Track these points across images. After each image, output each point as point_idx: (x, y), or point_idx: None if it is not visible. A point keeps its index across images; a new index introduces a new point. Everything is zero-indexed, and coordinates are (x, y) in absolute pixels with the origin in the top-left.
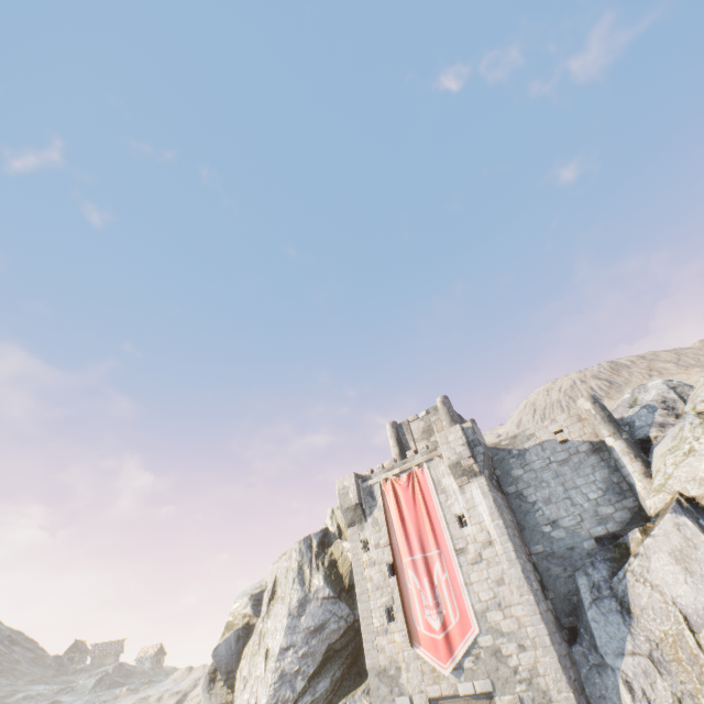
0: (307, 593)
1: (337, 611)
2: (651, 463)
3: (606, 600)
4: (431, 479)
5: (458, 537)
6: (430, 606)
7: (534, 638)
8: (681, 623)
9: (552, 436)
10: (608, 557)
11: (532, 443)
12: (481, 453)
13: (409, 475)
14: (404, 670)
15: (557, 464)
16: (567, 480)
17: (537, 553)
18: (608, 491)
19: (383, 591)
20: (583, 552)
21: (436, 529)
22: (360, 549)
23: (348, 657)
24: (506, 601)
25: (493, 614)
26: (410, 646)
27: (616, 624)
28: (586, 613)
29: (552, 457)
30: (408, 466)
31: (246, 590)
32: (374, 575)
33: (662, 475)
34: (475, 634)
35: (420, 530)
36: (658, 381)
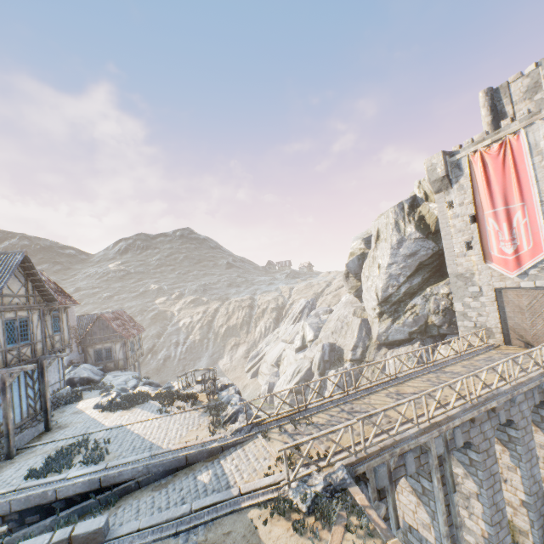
0: (402, 237)
1: (425, 245)
2: None
3: None
4: (527, 144)
5: None
6: (505, 241)
7: None
8: None
9: None
10: None
11: None
12: None
13: (501, 145)
14: (476, 275)
15: None
16: None
17: None
18: None
19: (463, 233)
20: None
21: (522, 187)
22: (445, 208)
23: (433, 268)
24: None
25: None
26: (483, 263)
27: None
28: None
29: None
30: (501, 136)
31: (358, 236)
32: (457, 224)
33: None
34: None
35: (505, 190)
36: None
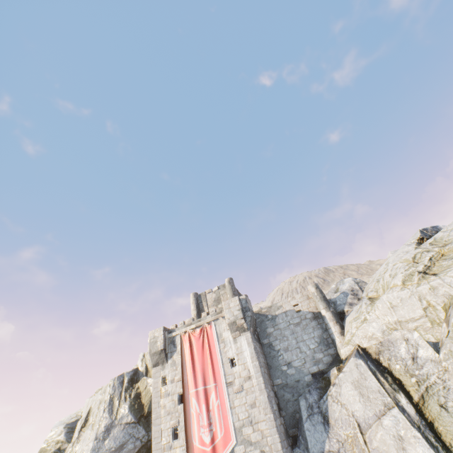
0: (113, 420)
1: (135, 433)
2: (344, 327)
3: (316, 415)
4: (216, 332)
5: (229, 373)
6: (205, 425)
7: (271, 445)
8: (356, 428)
9: (292, 307)
10: (318, 386)
11: (280, 311)
12: (249, 316)
13: (202, 329)
14: None
15: (293, 325)
16: (298, 336)
17: (277, 385)
18: (321, 343)
19: (172, 415)
20: (304, 383)
21: (215, 368)
22: (159, 383)
23: None
24: (256, 419)
25: (246, 429)
26: None
27: (320, 431)
28: (304, 425)
29: (291, 320)
30: (202, 323)
31: (64, 420)
32: (167, 404)
33: (350, 334)
34: (233, 444)
35: (204, 369)
36: (350, 278)
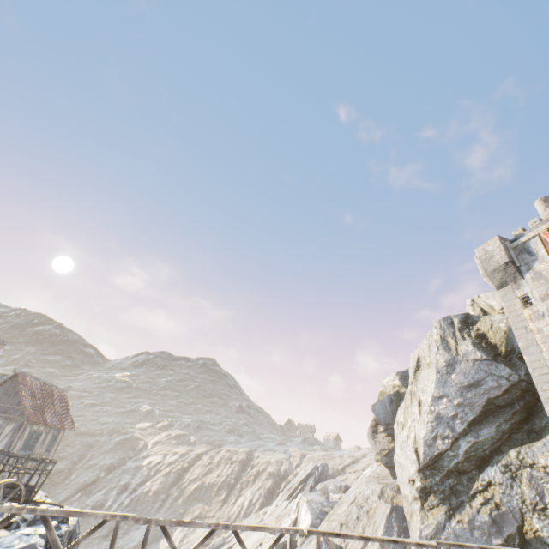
0: (454, 356)
1: (493, 371)
2: None
3: None
4: None
5: None
6: None
7: None
8: None
9: None
10: None
11: None
12: None
13: None
14: None
15: None
16: None
17: None
18: None
19: None
20: None
21: None
22: (517, 306)
23: (514, 414)
24: None
25: None
26: None
27: None
28: None
29: None
30: None
31: None
32: (544, 327)
33: None
34: None
35: None
36: None
